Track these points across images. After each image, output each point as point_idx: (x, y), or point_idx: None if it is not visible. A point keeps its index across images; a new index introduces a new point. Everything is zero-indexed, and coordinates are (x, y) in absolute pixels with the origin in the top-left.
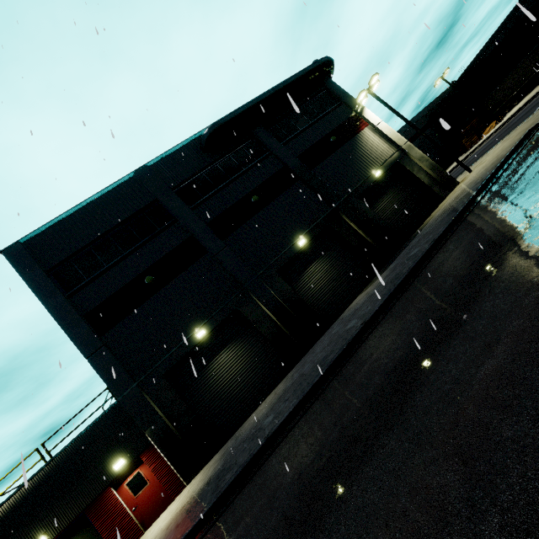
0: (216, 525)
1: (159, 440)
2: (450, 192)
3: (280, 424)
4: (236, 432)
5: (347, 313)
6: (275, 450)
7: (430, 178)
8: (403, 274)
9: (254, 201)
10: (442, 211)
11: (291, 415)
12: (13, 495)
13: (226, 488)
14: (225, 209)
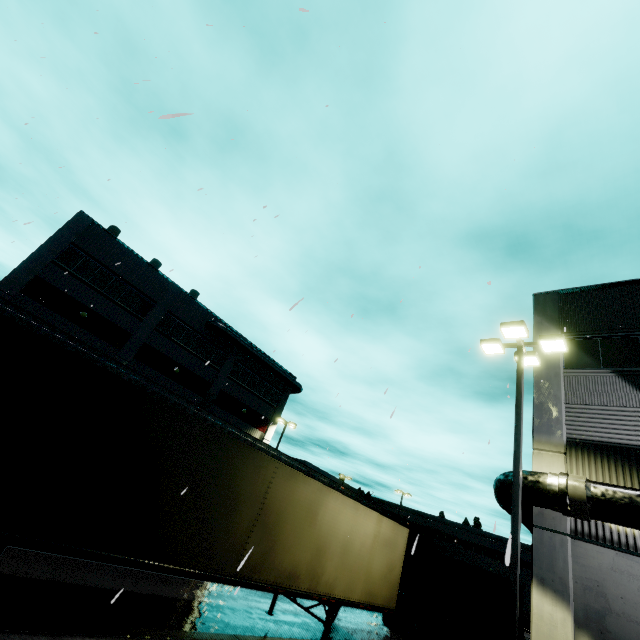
0: None
1: None
2: None
3: None
4: None
5: None
6: None
7: None
8: None
9: (175, 371)
10: None
11: None
12: None
13: None
14: (162, 351)
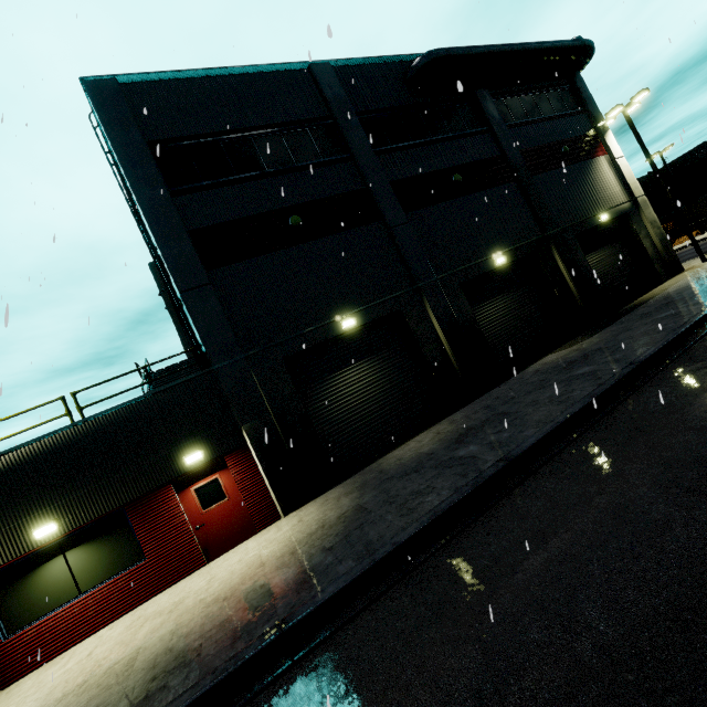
0: (449, 547)
1: (259, 444)
2: (671, 277)
3: (528, 448)
4: (366, 468)
5: (545, 366)
6: (531, 476)
7: (655, 251)
8: (681, 326)
9: (455, 181)
10: (684, 287)
11: (542, 442)
12: (16, 450)
13: (449, 507)
14: (416, 174)
